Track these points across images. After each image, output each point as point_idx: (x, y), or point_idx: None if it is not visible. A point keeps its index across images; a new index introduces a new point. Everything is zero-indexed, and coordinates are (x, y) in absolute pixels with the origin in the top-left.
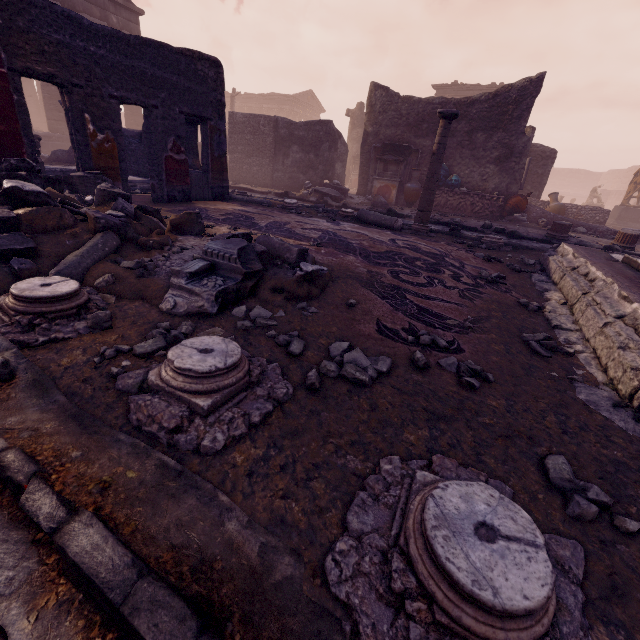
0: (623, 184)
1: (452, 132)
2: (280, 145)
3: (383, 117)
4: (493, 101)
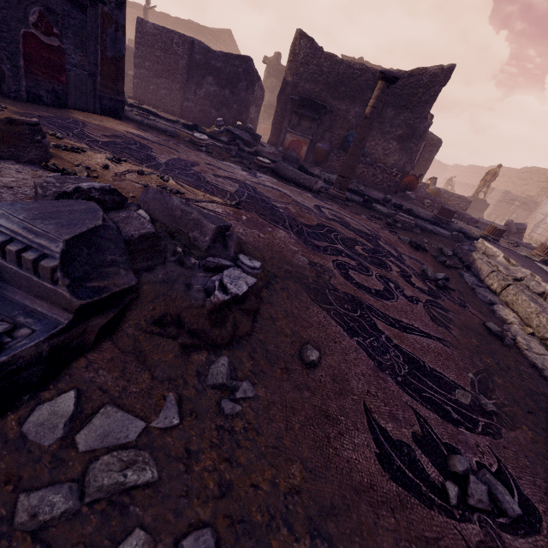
0: (463, 177)
1: (366, 101)
2: (194, 72)
3: (304, 69)
4: (407, 80)
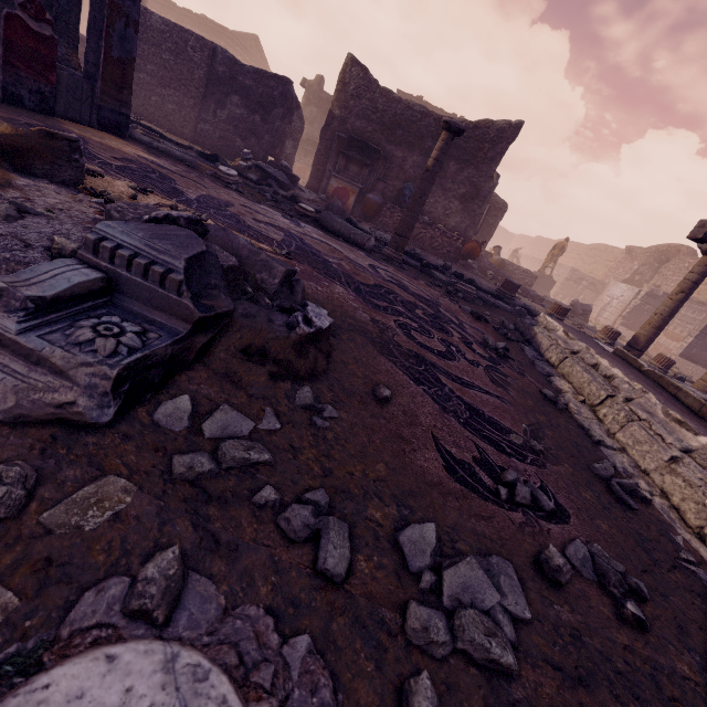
0: (530, 250)
1: (426, 151)
2: (214, 87)
3: (355, 103)
4: (472, 132)
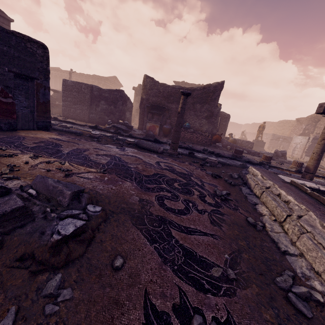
0: (251, 129)
1: None
2: (94, 100)
3: (151, 91)
4: (203, 90)
